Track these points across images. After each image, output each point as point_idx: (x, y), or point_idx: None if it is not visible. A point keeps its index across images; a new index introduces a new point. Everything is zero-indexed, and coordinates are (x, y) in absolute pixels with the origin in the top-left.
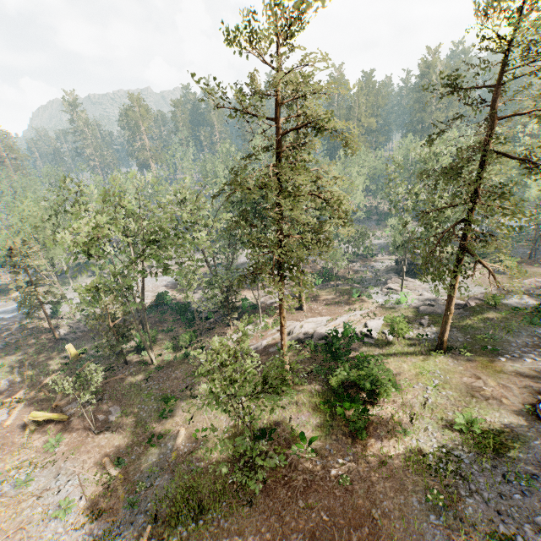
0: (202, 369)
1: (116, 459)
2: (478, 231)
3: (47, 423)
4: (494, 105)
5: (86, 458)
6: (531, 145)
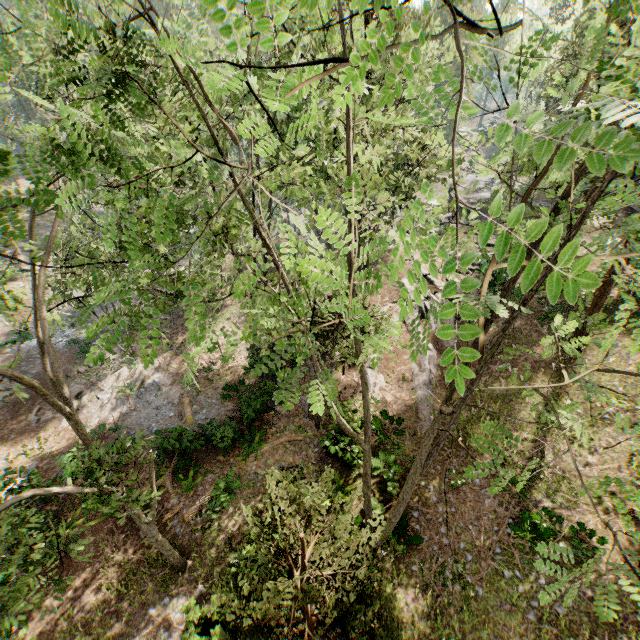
0: None
1: None
2: None
3: None
4: None
5: None
6: None
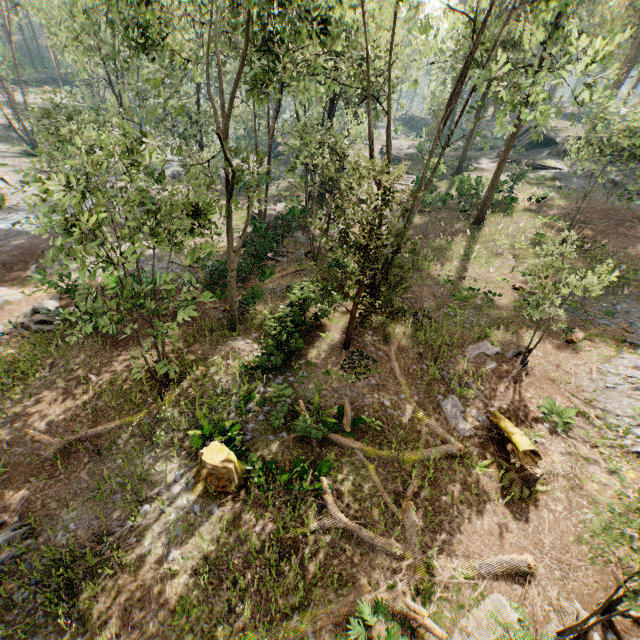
0: (623, 144)
1: (563, 335)
2: None
3: (507, 454)
4: None
5: (571, 364)
6: None
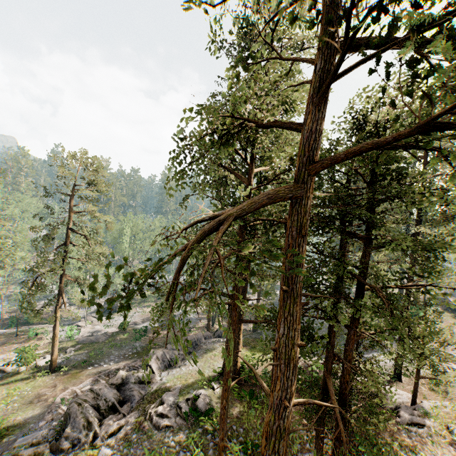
0: None
1: None
2: (68, 275)
3: None
4: (70, 204)
5: None
6: (96, 229)
